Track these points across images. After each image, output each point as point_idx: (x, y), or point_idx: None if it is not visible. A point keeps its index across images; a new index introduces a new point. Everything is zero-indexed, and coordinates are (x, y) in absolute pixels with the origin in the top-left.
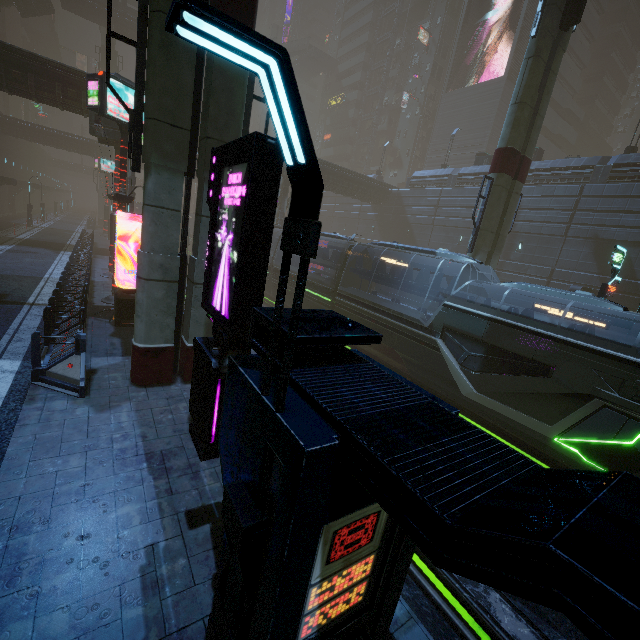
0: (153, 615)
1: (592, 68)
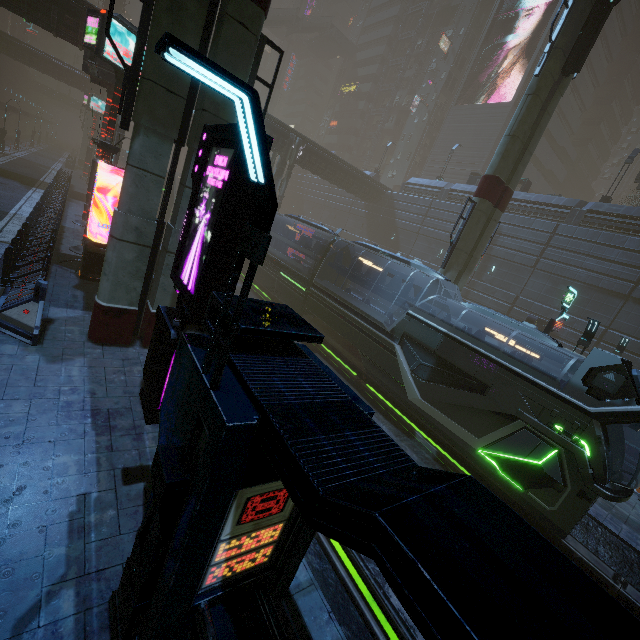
0: (75, 556)
1: (592, 112)
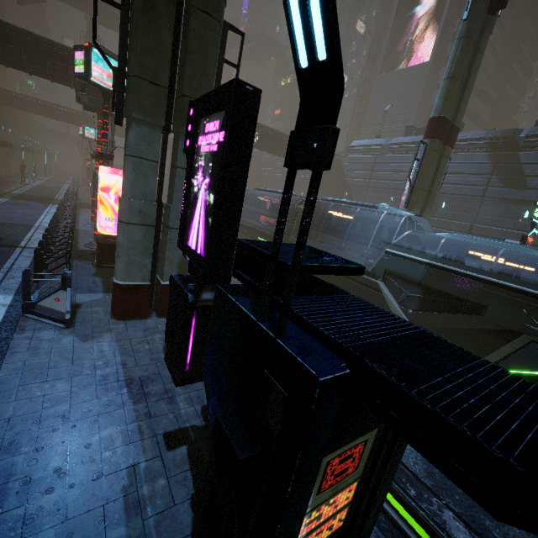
0: (136, 535)
1: (503, 56)
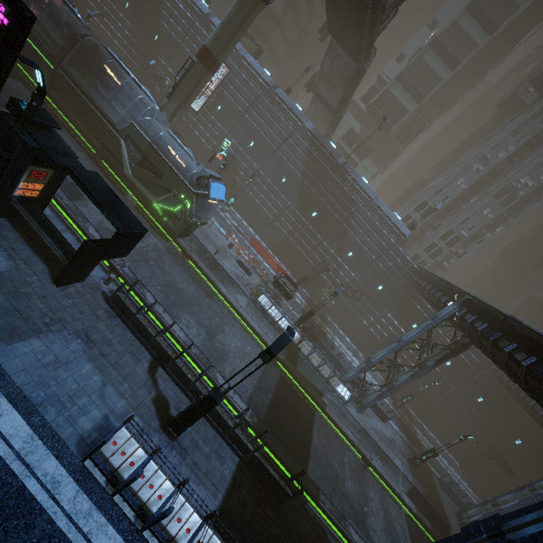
0: None
1: None
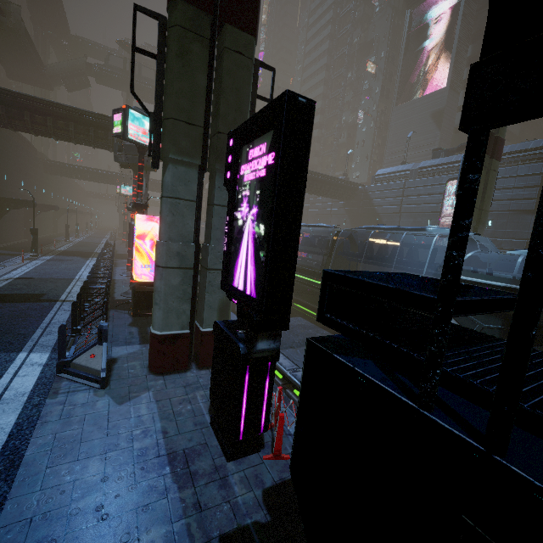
0: None
1: None
